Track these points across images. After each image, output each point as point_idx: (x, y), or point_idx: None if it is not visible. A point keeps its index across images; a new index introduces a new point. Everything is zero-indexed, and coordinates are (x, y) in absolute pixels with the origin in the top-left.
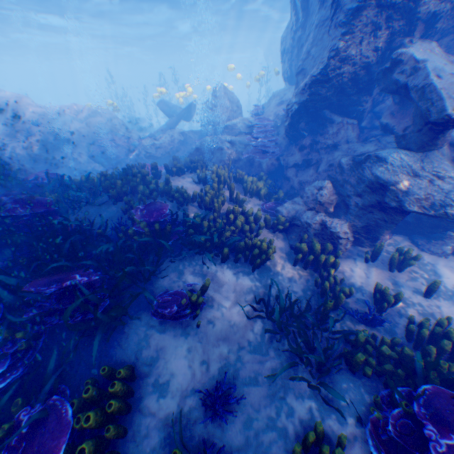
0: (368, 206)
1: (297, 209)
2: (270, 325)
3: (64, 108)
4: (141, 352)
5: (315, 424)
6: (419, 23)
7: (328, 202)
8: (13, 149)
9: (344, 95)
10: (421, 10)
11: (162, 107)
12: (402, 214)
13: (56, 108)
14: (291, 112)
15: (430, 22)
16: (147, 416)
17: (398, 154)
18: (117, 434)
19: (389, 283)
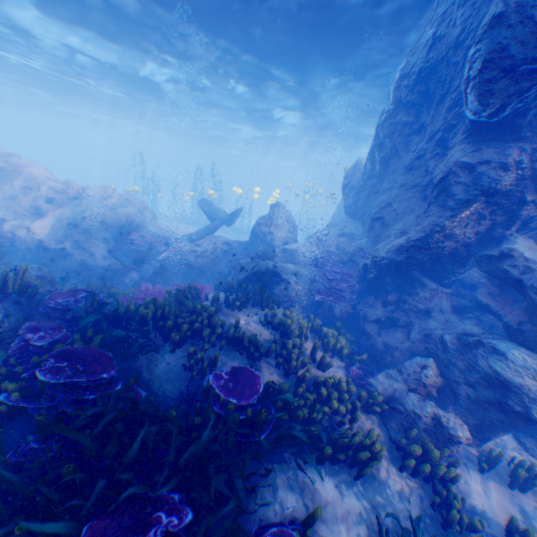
0: (482, 400)
1: (396, 387)
2: None
3: (90, 189)
4: None
5: None
6: (517, 221)
7: (433, 385)
8: (13, 228)
9: (439, 263)
10: (521, 212)
11: (205, 208)
12: (527, 421)
13: (79, 187)
14: (379, 264)
15: (526, 221)
16: None
17: (517, 351)
18: None
19: (516, 509)
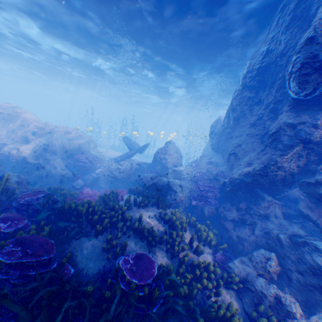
0: (309, 285)
1: (247, 270)
2: None
3: (59, 128)
4: None
5: None
6: None
7: (273, 270)
8: (9, 149)
9: (274, 184)
10: None
11: (126, 141)
12: None
13: (53, 126)
14: (234, 183)
15: None
16: None
17: None
18: None
19: None
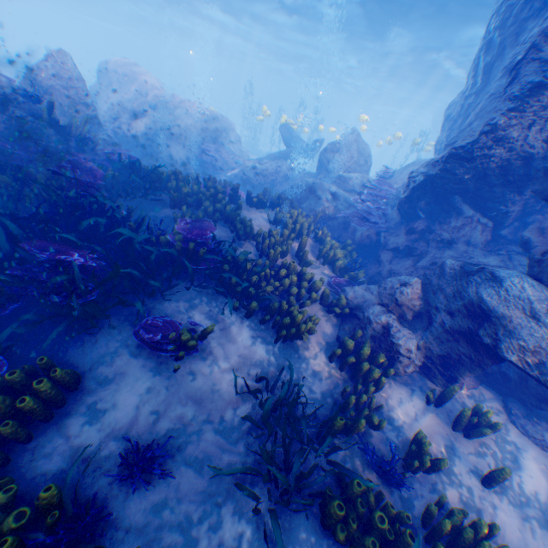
0: (456, 331)
1: (366, 297)
2: (258, 413)
3: (186, 102)
4: (99, 366)
5: None
6: None
7: (408, 305)
8: (120, 123)
9: (487, 185)
10: None
11: (285, 135)
12: (495, 360)
13: (178, 99)
14: (414, 184)
15: None
16: (63, 436)
17: (520, 280)
18: (14, 434)
19: (442, 442)
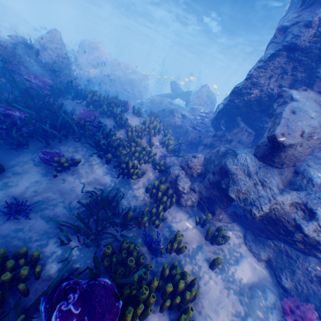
0: (214, 183)
1: (175, 163)
2: (93, 206)
3: (122, 64)
4: (16, 166)
5: (46, 259)
6: (318, 80)
7: (195, 168)
8: (84, 70)
9: (251, 110)
10: (320, 70)
11: (172, 86)
12: (227, 198)
13: (118, 62)
14: (218, 109)
15: None
16: None
17: (246, 155)
18: None
19: (195, 243)
